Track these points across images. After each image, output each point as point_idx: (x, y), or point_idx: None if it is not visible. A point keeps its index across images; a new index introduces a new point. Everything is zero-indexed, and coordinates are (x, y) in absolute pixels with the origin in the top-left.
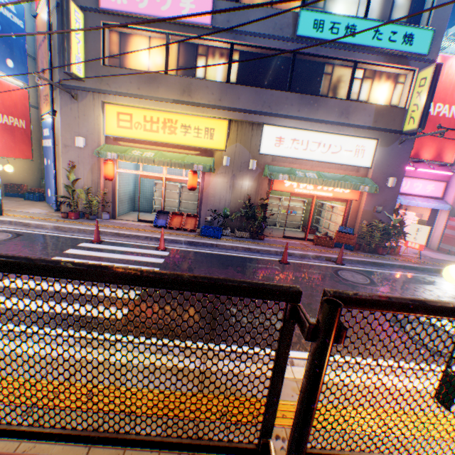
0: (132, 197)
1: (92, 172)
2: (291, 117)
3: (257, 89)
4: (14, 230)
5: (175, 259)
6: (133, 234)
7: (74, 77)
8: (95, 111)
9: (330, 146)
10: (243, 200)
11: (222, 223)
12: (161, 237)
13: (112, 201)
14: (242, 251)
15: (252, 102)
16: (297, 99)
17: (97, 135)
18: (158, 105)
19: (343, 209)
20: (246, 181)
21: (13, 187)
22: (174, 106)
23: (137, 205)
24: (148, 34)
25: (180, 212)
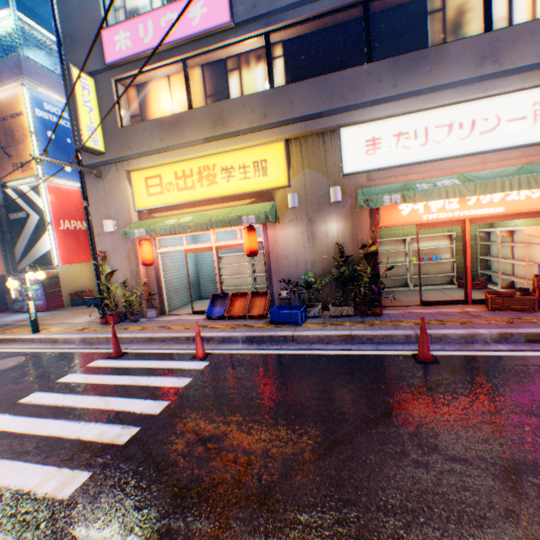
0: (194, 281)
1: (129, 259)
2: (384, 100)
3: (317, 80)
4: (36, 351)
5: (209, 377)
6: (169, 336)
7: (91, 152)
8: (121, 185)
9: (474, 122)
10: (334, 255)
11: (303, 298)
12: (196, 337)
13: (158, 292)
14: (339, 342)
15: (313, 101)
16: (387, 69)
17: (127, 213)
18: (187, 153)
19: (536, 231)
20: (331, 224)
21: (77, 294)
22: (207, 147)
23: (203, 290)
24: (164, 72)
25: (242, 292)
